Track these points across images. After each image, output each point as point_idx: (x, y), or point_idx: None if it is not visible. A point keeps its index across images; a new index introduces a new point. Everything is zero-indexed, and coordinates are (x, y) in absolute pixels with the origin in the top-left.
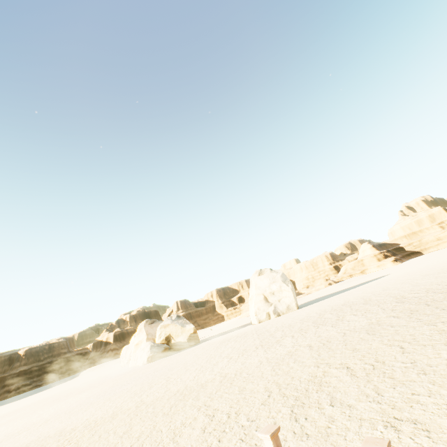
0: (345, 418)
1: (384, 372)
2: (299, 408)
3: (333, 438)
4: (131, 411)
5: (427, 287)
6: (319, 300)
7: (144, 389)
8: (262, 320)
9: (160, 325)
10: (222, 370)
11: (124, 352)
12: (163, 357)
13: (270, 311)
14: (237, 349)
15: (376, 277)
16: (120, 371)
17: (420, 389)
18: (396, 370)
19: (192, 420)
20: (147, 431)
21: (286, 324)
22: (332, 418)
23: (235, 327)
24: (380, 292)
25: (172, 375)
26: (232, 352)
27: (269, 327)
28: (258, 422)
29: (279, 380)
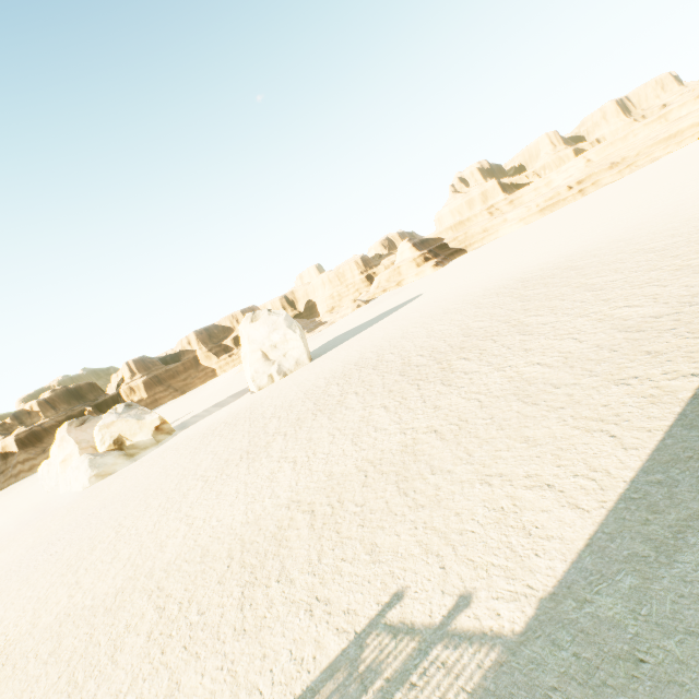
0: (282, 602)
1: (337, 522)
2: (250, 588)
3: (263, 633)
4: (61, 608)
5: (435, 344)
6: (338, 344)
7: (83, 554)
8: (263, 386)
9: (98, 427)
10: (191, 510)
11: (45, 472)
12: (118, 468)
13: (273, 372)
14: (218, 459)
15: (409, 298)
16: (46, 506)
17: (350, 552)
18: (346, 519)
19: (139, 618)
20: (81, 648)
21: (288, 401)
22: (273, 602)
23: (229, 397)
24: (397, 344)
25: (125, 519)
26: (211, 465)
27: (267, 404)
28: (207, 615)
29: (247, 534)
